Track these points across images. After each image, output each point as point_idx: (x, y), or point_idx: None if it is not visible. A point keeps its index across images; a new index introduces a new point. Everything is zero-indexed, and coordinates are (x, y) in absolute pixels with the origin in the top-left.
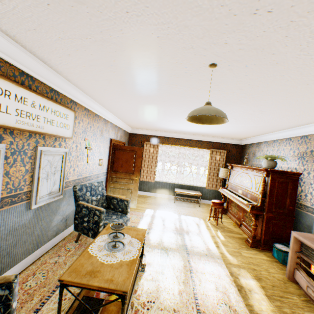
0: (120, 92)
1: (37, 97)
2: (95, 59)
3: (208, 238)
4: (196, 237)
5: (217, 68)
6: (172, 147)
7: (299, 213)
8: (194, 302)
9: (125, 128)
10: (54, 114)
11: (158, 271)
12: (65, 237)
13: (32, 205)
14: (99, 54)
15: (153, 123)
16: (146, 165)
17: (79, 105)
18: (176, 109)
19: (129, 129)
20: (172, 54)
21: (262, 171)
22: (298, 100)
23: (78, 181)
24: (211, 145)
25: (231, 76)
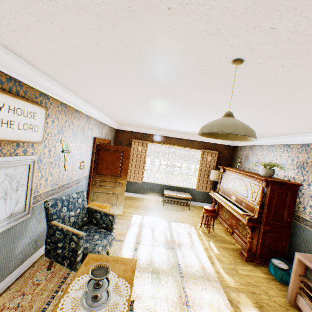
0: (106, 86)
1: None
2: (69, 39)
3: (202, 252)
4: (189, 251)
5: (241, 66)
6: (162, 146)
7: (296, 225)
8: None
9: (111, 124)
10: (13, 113)
11: (150, 307)
12: (35, 262)
13: None
14: (74, 31)
15: (143, 121)
16: (134, 165)
17: (53, 99)
18: (172, 109)
19: (116, 125)
20: (185, 39)
21: (260, 181)
22: None
23: (53, 192)
24: (202, 146)
25: (255, 77)
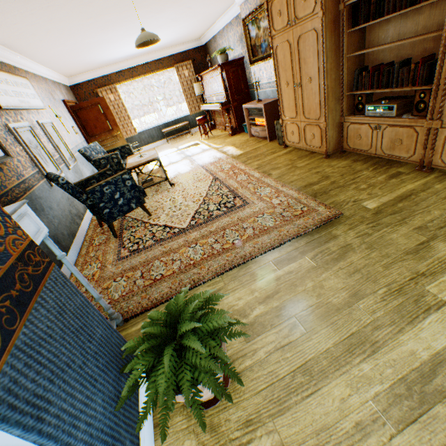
0: (58, 38)
1: (8, 76)
2: (39, 19)
3: (203, 146)
4: (195, 149)
5: None
6: (133, 83)
7: (253, 93)
8: (199, 166)
9: (62, 81)
10: (23, 88)
11: (176, 169)
12: None
13: (69, 167)
14: (43, 15)
15: (95, 59)
16: (118, 120)
17: (20, 70)
18: (116, 33)
19: (67, 80)
20: None
21: (218, 69)
22: None
23: (76, 151)
24: (173, 61)
25: None
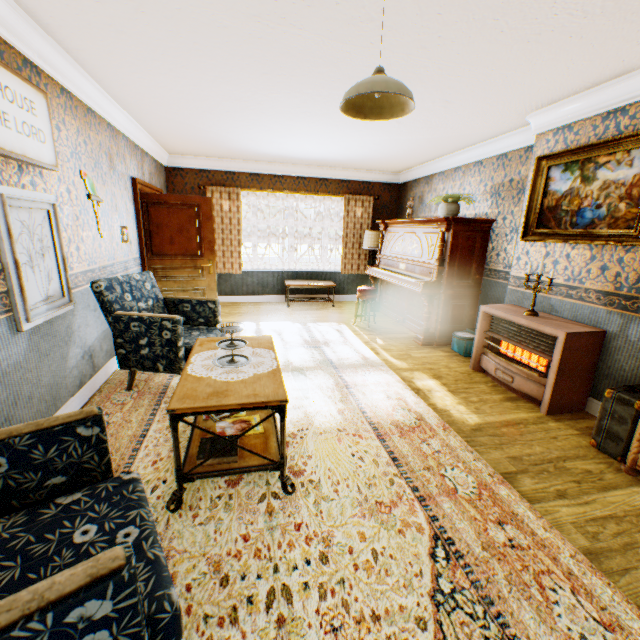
0: (162, 42)
1: None
2: None
3: (361, 346)
4: (343, 347)
5: None
6: (270, 196)
7: (487, 284)
8: (362, 417)
9: (156, 153)
10: (1, 96)
11: (299, 397)
12: (99, 389)
13: (21, 324)
14: None
15: (226, 137)
16: (219, 240)
17: (46, 76)
18: (288, 96)
19: (165, 156)
20: None
21: (440, 224)
22: (508, 79)
23: (93, 276)
24: (345, 189)
25: (413, 15)
